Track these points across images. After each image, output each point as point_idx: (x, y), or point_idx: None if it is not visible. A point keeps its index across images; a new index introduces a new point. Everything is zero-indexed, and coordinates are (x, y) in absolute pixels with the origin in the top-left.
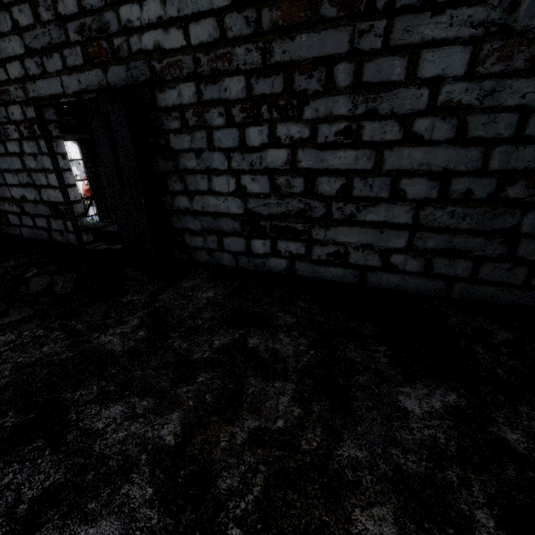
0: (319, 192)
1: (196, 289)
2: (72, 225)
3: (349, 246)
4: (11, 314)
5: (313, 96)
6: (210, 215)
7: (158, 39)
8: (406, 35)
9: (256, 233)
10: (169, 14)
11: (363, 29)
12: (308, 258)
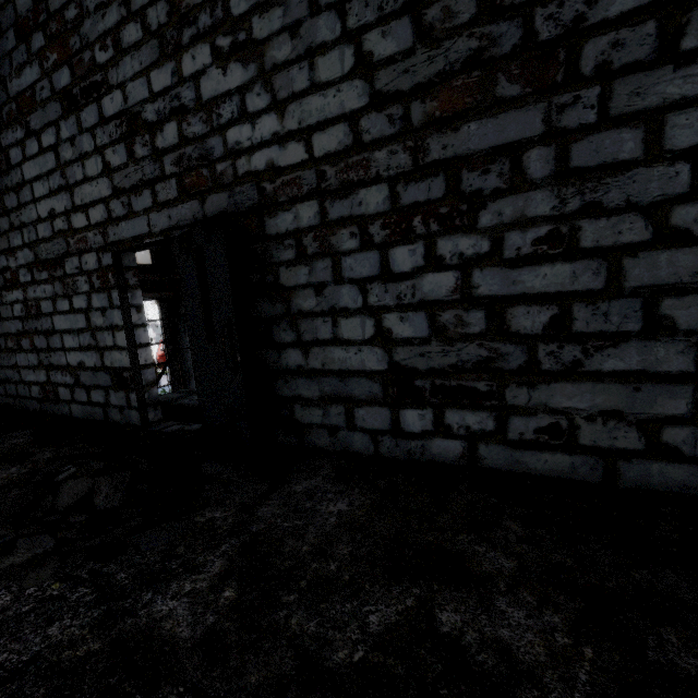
0: (513, 330)
1: (317, 496)
2: (136, 398)
3: (577, 414)
4: (17, 549)
5: (491, 196)
6: (334, 374)
7: (272, 157)
8: (636, 99)
9: (407, 399)
10: (287, 128)
11: (563, 103)
12: (501, 438)
